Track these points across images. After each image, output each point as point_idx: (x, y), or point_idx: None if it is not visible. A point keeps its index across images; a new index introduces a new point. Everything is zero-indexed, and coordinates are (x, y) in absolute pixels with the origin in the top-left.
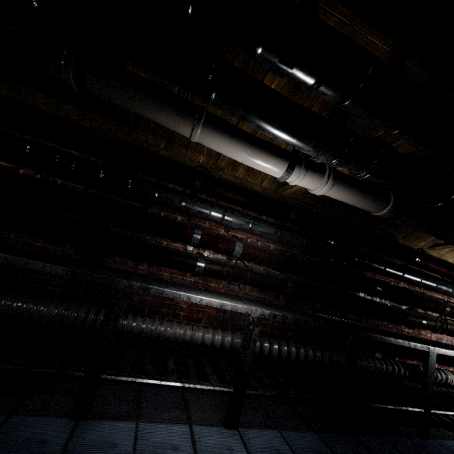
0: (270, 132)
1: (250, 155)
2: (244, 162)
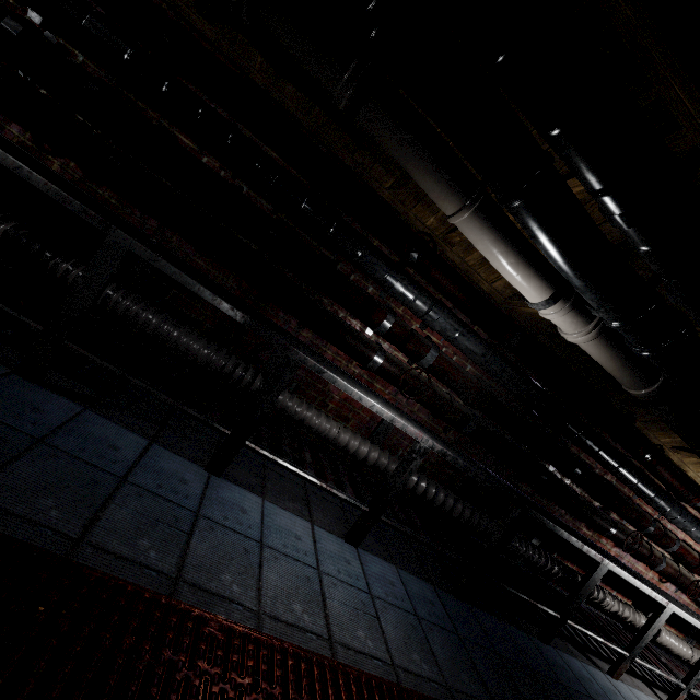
0: (558, 263)
1: (512, 266)
2: (498, 269)
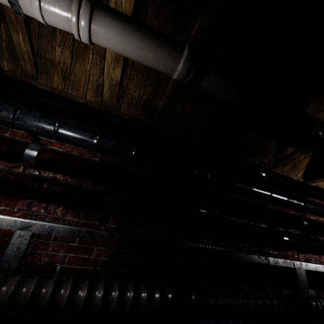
0: None
1: None
2: None
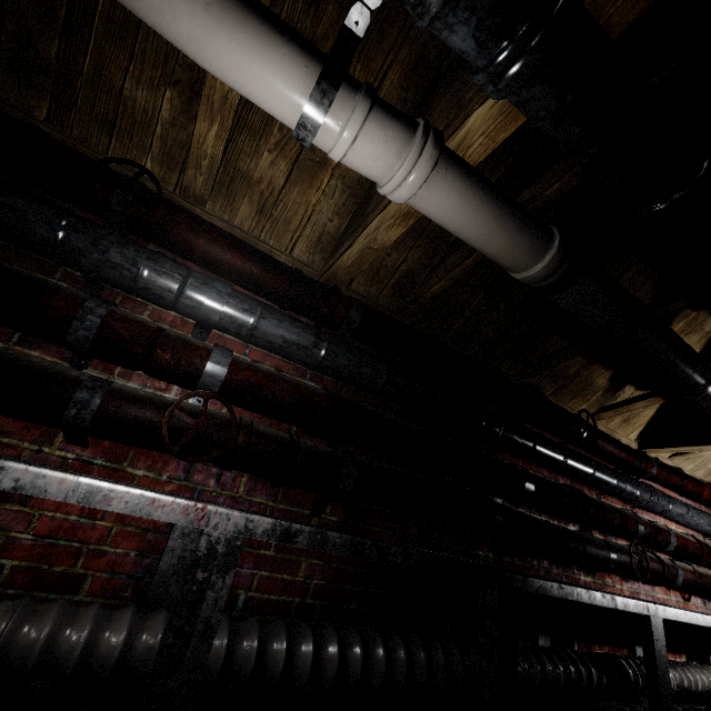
0: None
1: (213, 12)
2: (200, 49)
